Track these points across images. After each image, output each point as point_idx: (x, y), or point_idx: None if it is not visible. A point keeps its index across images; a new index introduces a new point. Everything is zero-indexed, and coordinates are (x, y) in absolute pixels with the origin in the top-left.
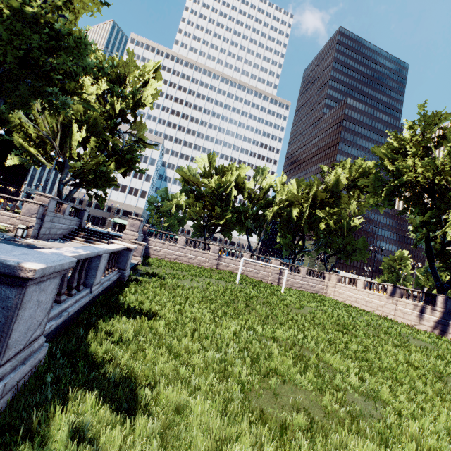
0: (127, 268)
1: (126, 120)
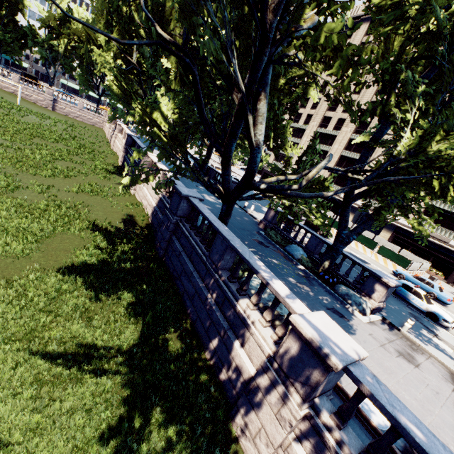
0: None
1: None
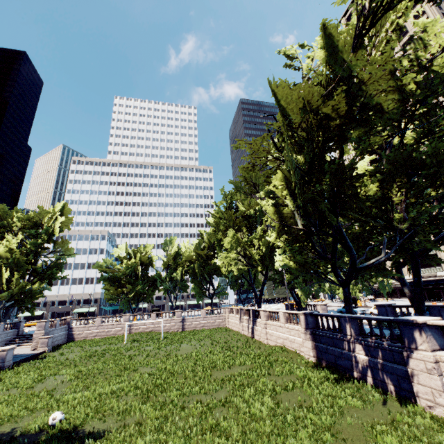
0: (7, 360)
1: (45, 248)
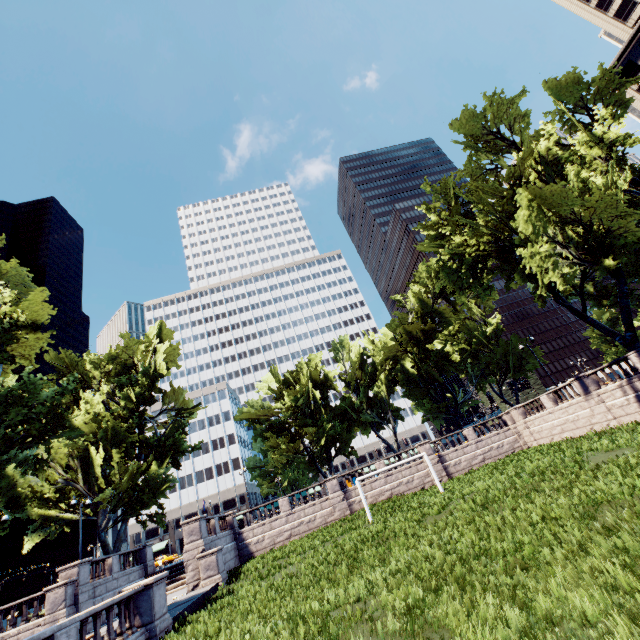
0: (157, 615)
1: (151, 402)
